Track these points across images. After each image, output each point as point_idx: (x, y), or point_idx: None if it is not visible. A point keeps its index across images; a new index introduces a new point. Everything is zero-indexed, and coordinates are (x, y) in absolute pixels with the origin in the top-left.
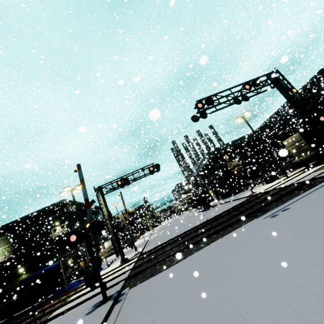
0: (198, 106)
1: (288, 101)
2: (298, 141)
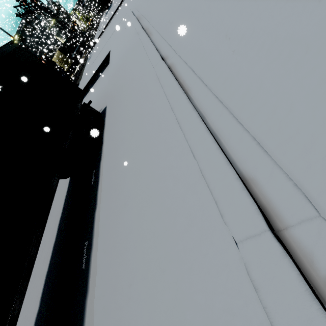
0: (23, 3)
1: (54, 18)
2: (61, 56)
